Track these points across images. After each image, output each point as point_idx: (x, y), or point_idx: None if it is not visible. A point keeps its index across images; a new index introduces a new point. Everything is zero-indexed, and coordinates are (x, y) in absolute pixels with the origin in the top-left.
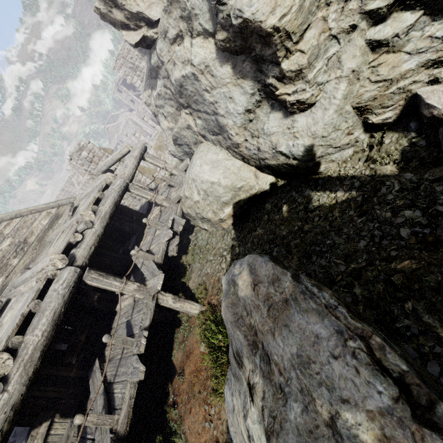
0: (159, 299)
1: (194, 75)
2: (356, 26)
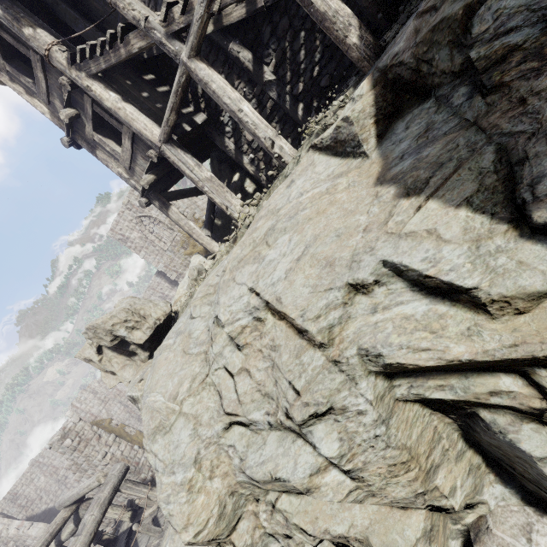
0: None
1: None
2: (290, 536)
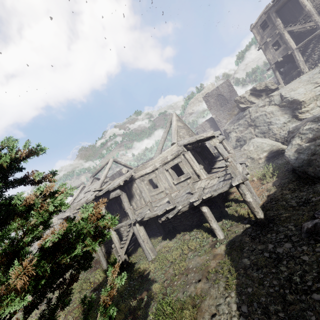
0: None
1: (265, 114)
2: None
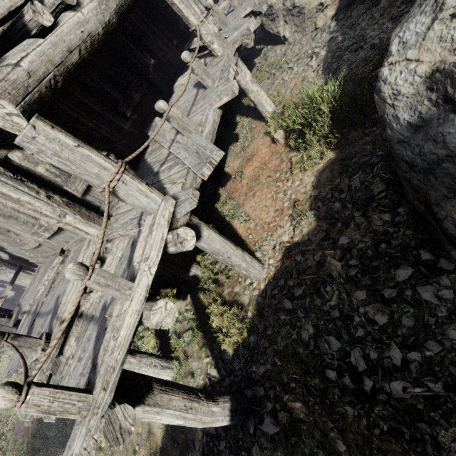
0: (238, 66)
1: None
2: None
